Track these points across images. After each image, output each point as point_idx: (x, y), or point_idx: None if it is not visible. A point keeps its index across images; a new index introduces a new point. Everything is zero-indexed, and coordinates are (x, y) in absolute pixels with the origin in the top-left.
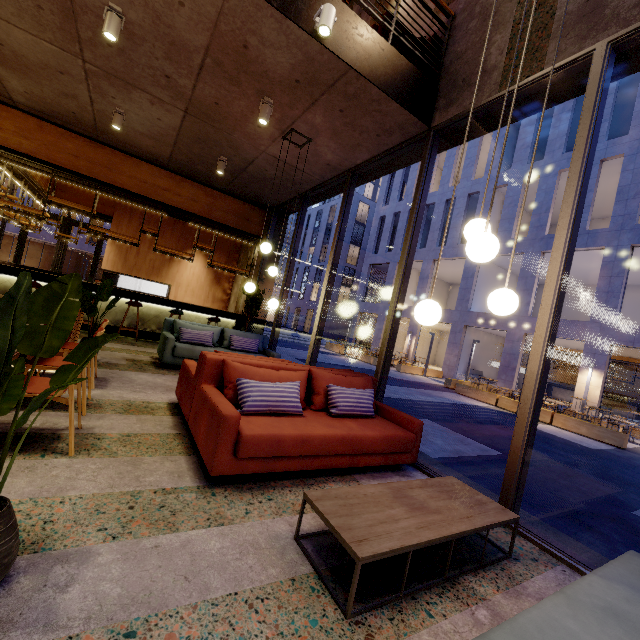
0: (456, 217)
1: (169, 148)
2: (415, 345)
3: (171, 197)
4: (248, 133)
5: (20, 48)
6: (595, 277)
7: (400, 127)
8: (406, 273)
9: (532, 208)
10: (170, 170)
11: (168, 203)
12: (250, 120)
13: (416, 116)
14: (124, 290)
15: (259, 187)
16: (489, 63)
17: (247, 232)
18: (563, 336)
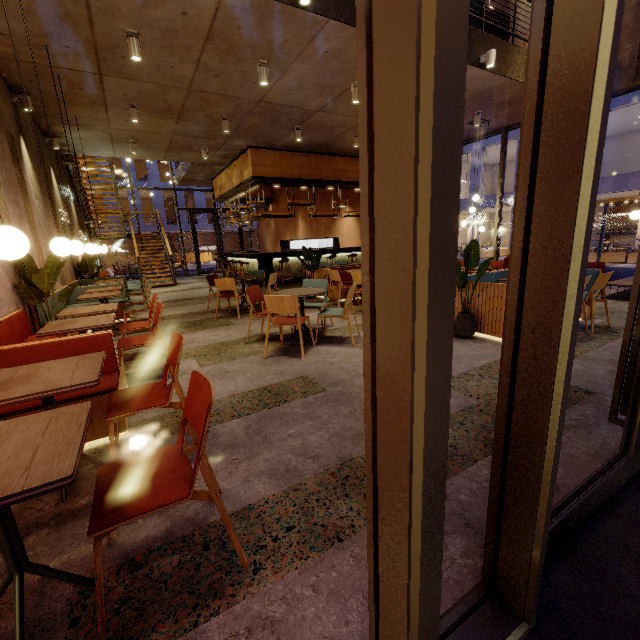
0: None
1: None
2: (477, 233)
3: (350, 175)
4: None
5: (328, 122)
6: None
7: None
8: None
9: None
10: (346, 156)
11: (349, 180)
12: None
13: None
14: (345, 248)
15: None
16: (624, 63)
17: None
18: (623, 189)
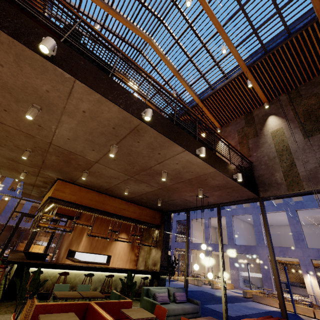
0: None
1: (136, 195)
2: (211, 267)
3: (125, 212)
4: (181, 194)
5: (106, 173)
6: (282, 222)
7: (248, 196)
8: (274, 257)
9: None
10: (126, 200)
11: (124, 215)
12: (186, 191)
13: (256, 194)
14: (105, 267)
15: (166, 206)
16: (278, 181)
17: (155, 224)
18: (287, 256)
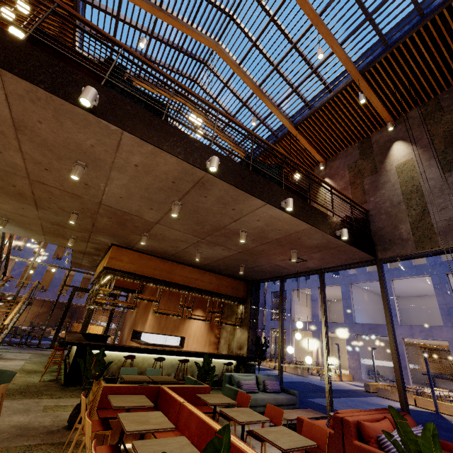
0: None
1: (210, 261)
2: (321, 353)
3: (199, 283)
4: (269, 258)
5: (170, 235)
6: (427, 291)
7: (360, 258)
8: (394, 338)
9: None
10: (199, 268)
11: (198, 287)
12: (276, 255)
13: (371, 255)
14: (178, 351)
15: (252, 273)
16: (403, 236)
17: (238, 297)
18: (430, 338)
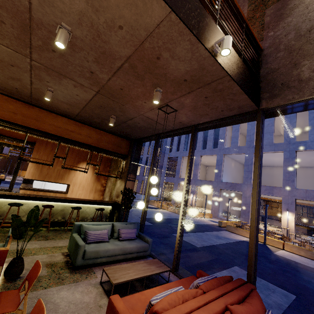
0: (210, 135)
1: (78, 109)
2: (195, 199)
3: (75, 135)
4: (136, 105)
5: None
6: (276, 163)
7: (239, 107)
8: (258, 201)
9: (243, 131)
10: (75, 120)
11: (73, 139)
12: (140, 99)
13: (254, 102)
14: (41, 197)
15: (130, 130)
16: (303, 76)
17: (119, 153)
18: (271, 194)
